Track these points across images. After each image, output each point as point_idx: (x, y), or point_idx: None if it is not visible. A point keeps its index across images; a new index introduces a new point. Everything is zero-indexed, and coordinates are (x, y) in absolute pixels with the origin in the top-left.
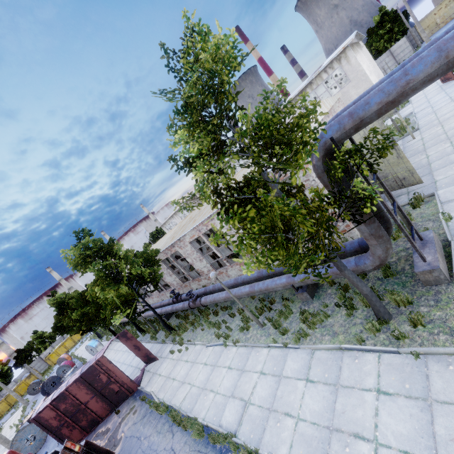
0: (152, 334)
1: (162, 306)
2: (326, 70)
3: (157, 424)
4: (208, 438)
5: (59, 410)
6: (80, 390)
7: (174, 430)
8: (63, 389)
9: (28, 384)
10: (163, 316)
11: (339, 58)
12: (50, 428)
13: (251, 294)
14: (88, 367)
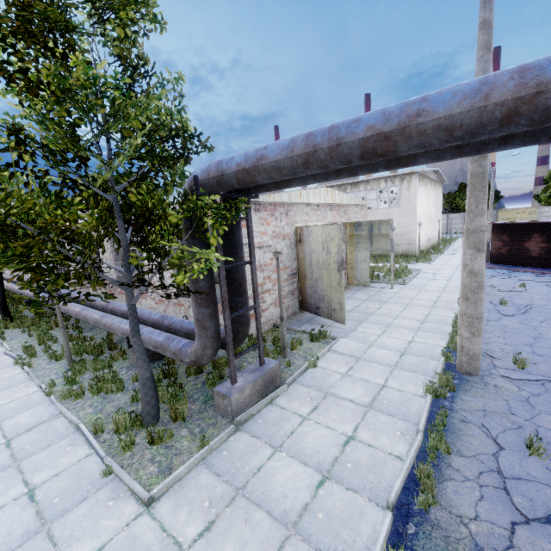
0: None
1: (38, 290)
2: (387, 180)
3: None
4: None
5: None
6: None
7: None
8: None
9: None
10: (26, 299)
11: (403, 178)
12: None
13: (97, 323)
14: None
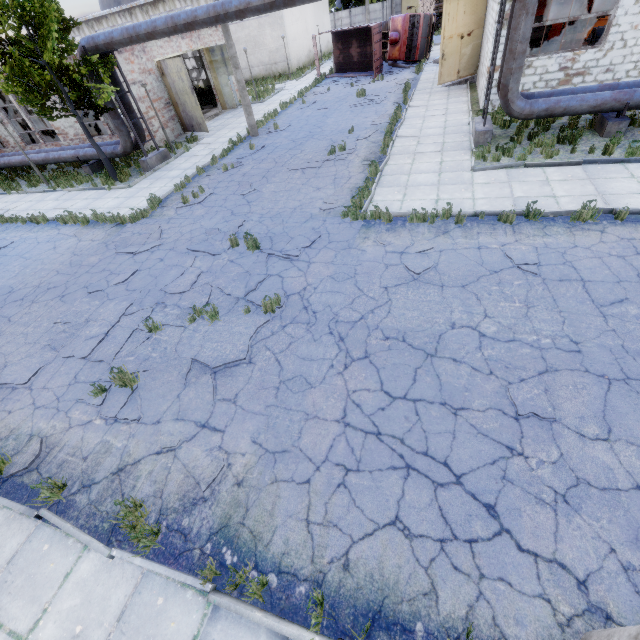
0: None
1: None
2: None
3: None
4: None
5: None
6: None
7: None
8: None
9: None
10: None
11: None
12: None
13: (47, 160)
14: None
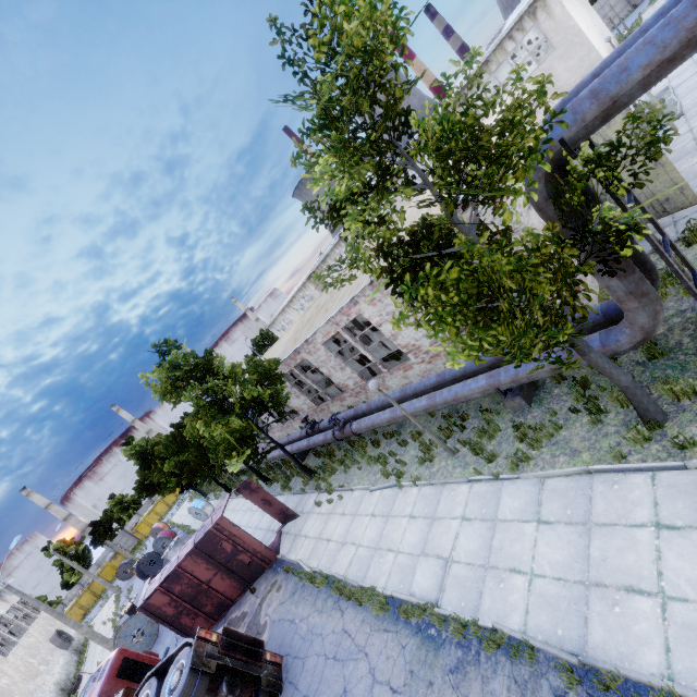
0: (282, 483)
1: (291, 443)
2: (512, 35)
3: (315, 601)
4: (398, 612)
5: (174, 593)
6: (198, 565)
7: (343, 606)
8: (174, 566)
9: (114, 567)
10: (295, 456)
11: (533, 10)
12: (165, 617)
13: (431, 408)
14: (204, 533)
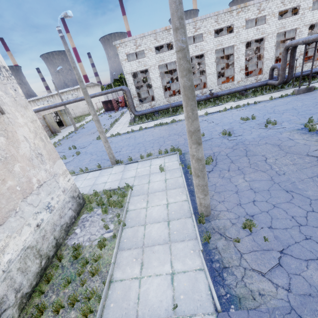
0: None
1: None
2: (72, 91)
3: None
4: None
5: None
6: None
7: None
8: None
9: None
10: None
11: (77, 89)
12: None
13: None
14: None
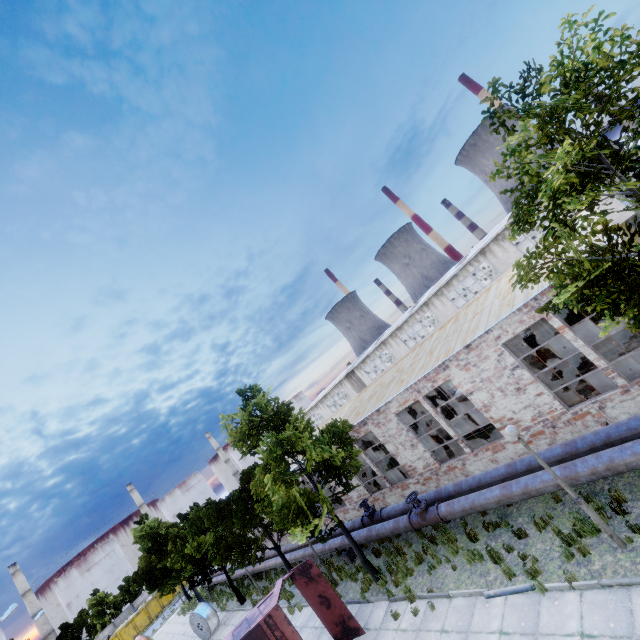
0: None
1: (337, 536)
2: None
3: None
4: None
5: None
6: None
7: None
8: None
9: None
10: (342, 553)
11: None
12: None
13: (568, 481)
14: (250, 627)
